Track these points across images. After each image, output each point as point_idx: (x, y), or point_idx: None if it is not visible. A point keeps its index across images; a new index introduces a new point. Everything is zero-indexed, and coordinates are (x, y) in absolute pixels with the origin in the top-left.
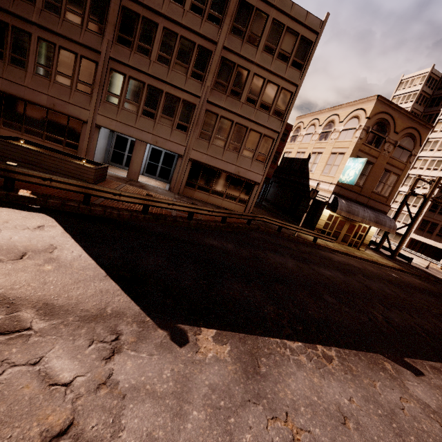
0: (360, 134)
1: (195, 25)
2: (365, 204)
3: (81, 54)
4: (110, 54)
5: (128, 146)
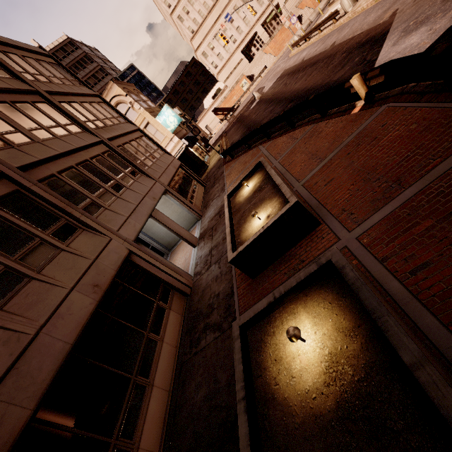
0: (139, 104)
1: (3, 84)
2: (184, 135)
3: None
4: (10, 166)
5: None
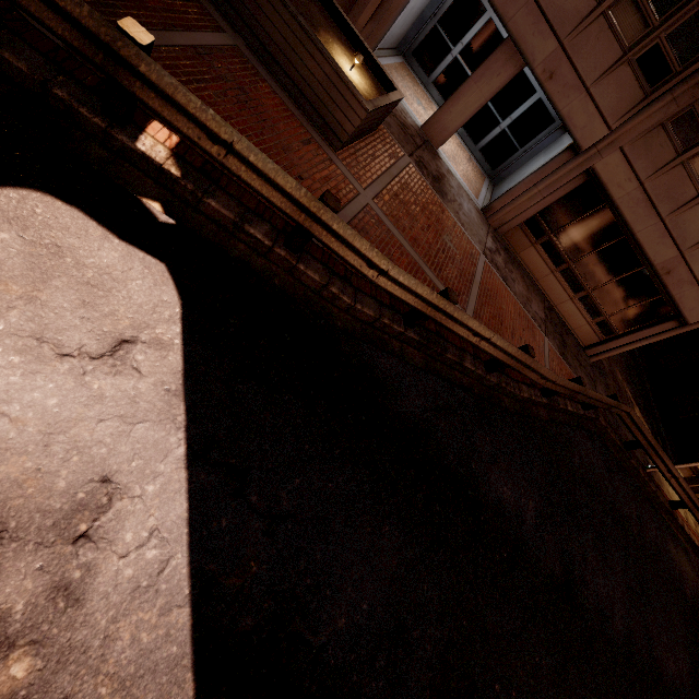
0: None
1: None
2: None
3: None
4: None
5: (472, 31)
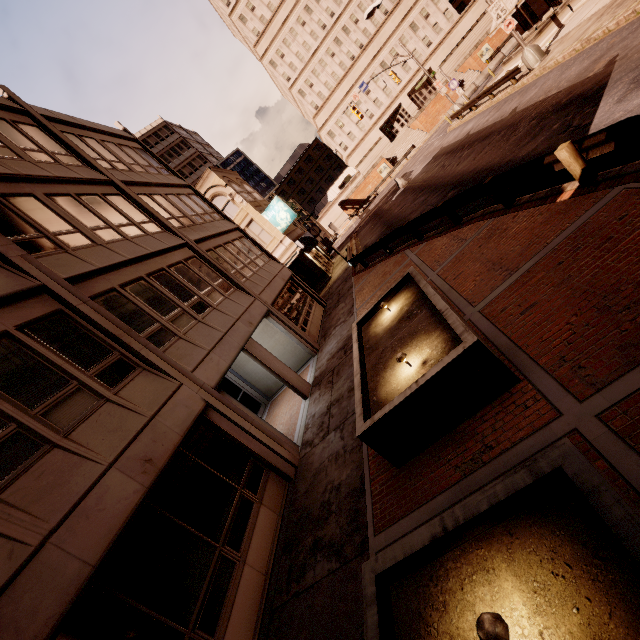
0: (241, 197)
1: (69, 173)
2: (299, 235)
3: (12, 325)
4: (56, 276)
5: None
